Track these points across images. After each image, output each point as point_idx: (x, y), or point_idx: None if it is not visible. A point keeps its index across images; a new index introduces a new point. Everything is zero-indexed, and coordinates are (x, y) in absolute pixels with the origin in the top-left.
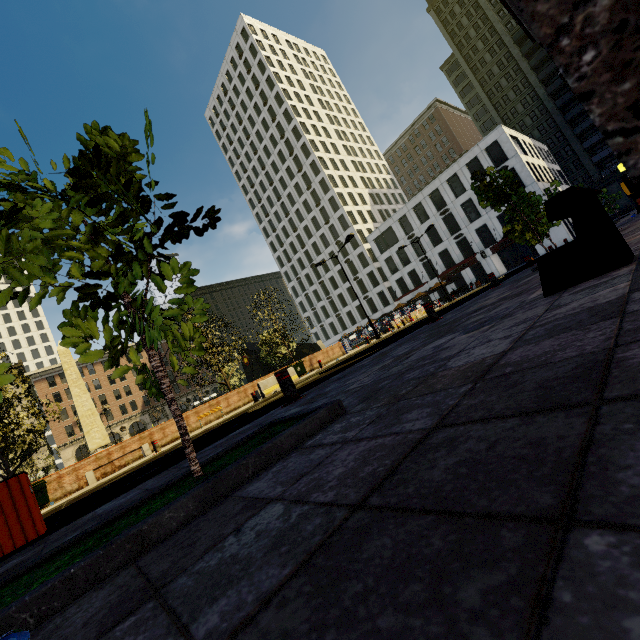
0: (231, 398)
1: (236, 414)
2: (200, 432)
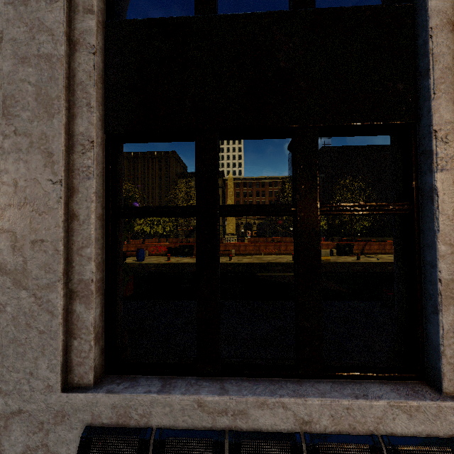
0: (289, 246)
1: (271, 264)
2: (250, 262)
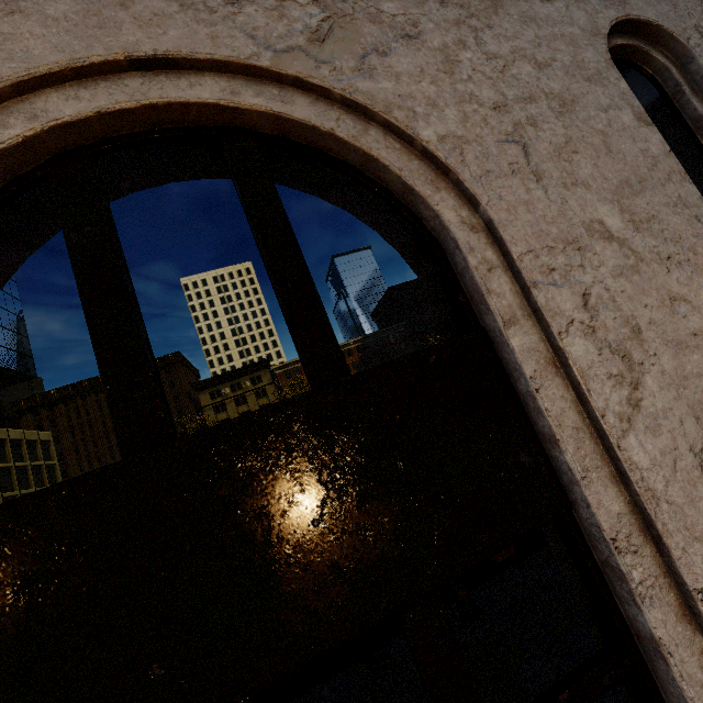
0: None
1: None
2: None
